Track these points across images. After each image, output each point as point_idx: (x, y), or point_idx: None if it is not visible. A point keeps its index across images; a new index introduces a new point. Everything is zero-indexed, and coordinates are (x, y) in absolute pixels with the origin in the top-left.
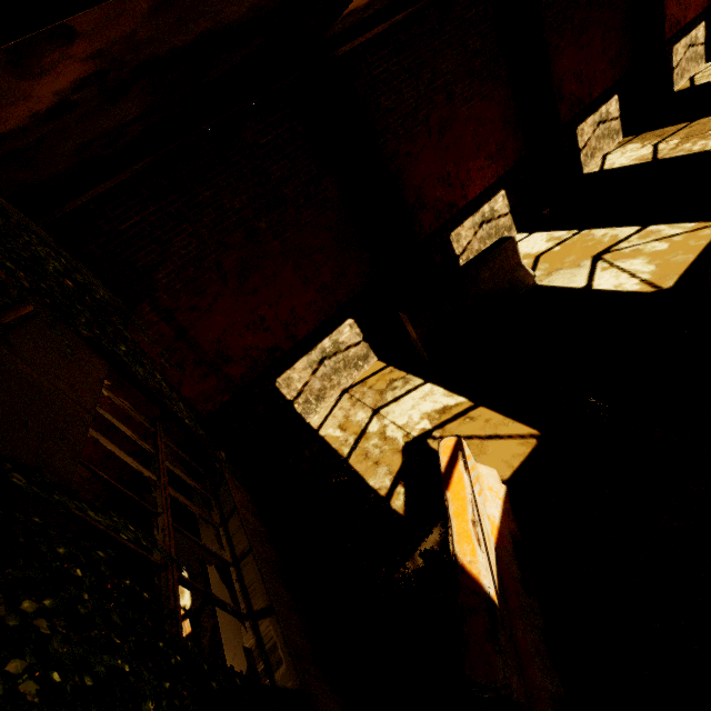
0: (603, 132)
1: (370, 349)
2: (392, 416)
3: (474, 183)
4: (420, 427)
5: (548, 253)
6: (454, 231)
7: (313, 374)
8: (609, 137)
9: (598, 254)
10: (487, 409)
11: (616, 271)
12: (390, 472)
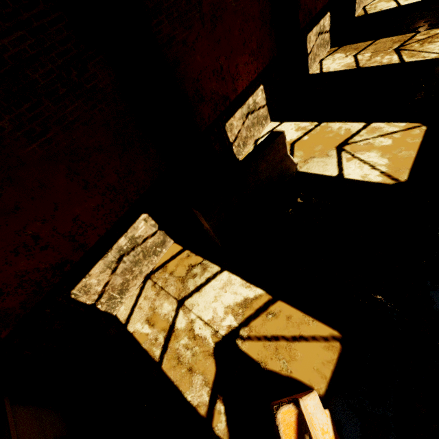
0: (321, 42)
1: (166, 235)
2: (197, 309)
3: (242, 78)
4: (226, 324)
5: (300, 142)
6: (228, 122)
7: (113, 273)
8: (323, 46)
9: (340, 146)
10: (285, 304)
11: (358, 162)
12: (206, 383)
